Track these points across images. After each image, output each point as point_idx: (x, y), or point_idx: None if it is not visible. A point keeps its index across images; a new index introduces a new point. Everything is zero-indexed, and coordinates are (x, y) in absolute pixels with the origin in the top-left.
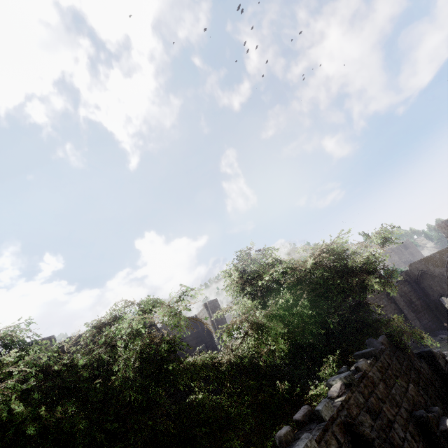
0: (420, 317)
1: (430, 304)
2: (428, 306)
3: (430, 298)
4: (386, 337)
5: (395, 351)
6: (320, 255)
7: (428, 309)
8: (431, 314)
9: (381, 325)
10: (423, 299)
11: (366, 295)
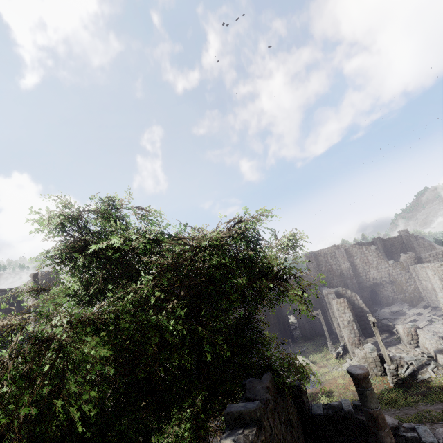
0: (270, 329)
1: (280, 318)
2: (278, 321)
3: (281, 313)
4: (272, 376)
5: (277, 397)
6: (229, 231)
7: (278, 322)
8: (278, 327)
9: (263, 351)
10: (277, 314)
11: (257, 307)
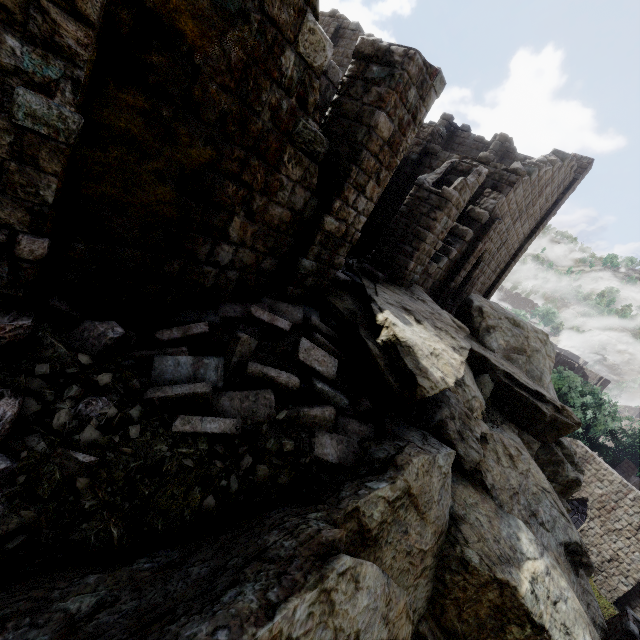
0: None
1: None
2: None
3: None
4: None
5: None
6: None
7: None
8: None
9: None
10: None
11: None
